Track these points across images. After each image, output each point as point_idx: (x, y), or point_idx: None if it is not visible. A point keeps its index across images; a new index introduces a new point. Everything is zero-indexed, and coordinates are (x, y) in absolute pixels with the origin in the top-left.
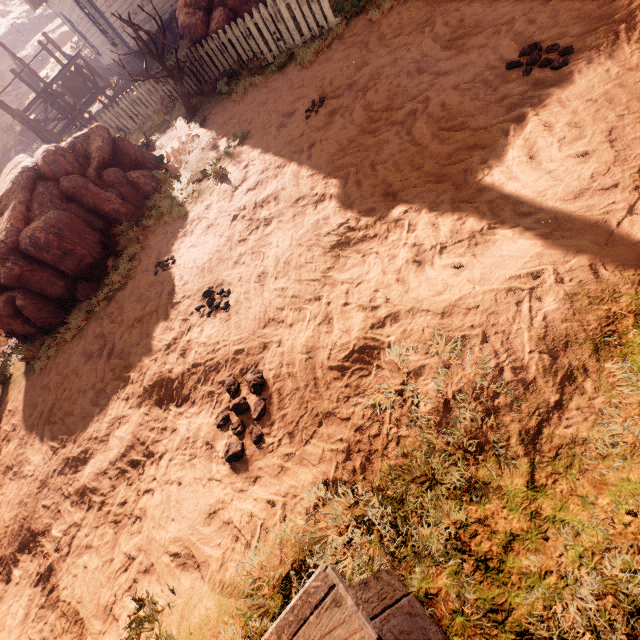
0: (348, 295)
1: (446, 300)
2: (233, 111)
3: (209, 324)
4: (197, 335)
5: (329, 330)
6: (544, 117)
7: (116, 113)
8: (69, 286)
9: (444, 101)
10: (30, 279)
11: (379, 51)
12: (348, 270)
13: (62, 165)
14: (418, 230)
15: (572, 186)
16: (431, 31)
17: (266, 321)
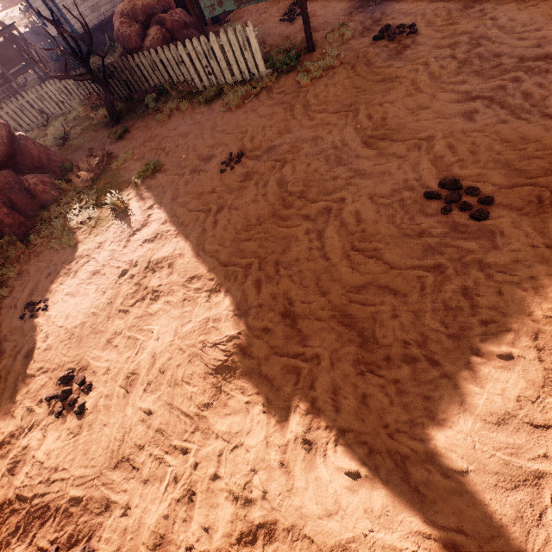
0: (221, 459)
1: (336, 534)
2: (154, 132)
3: (55, 430)
4: (36, 444)
5: (188, 516)
6: (463, 281)
7: (40, 95)
8: None
9: (359, 211)
10: None
11: (302, 121)
12: (227, 415)
13: None
14: (314, 390)
15: (495, 404)
16: (354, 118)
17: (119, 458)
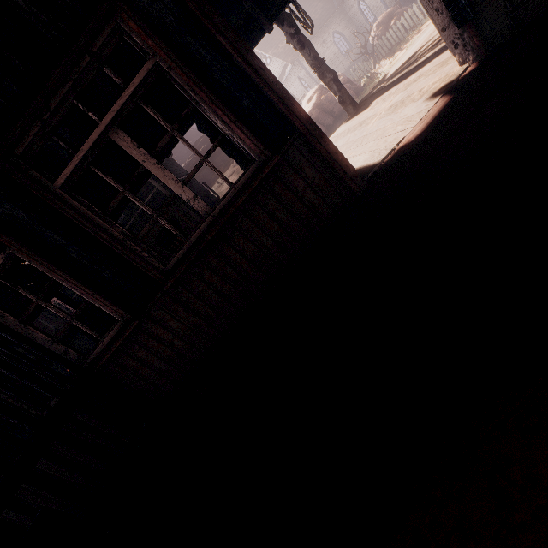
0: None
1: None
2: (404, 47)
3: None
4: None
5: None
6: None
7: None
8: (333, 119)
9: None
10: (321, 116)
11: None
12: None
13: None
14: None
15: None
16: None
17: None
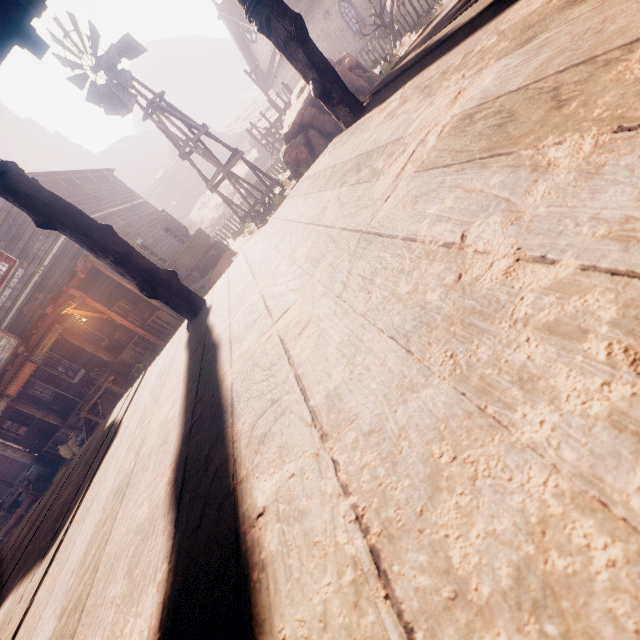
0: None
1: None
2: None
3: None
4: None
5: None
6: None
7: None
8: (336, 125)
9: None
10: (318, 118)
11: None
12: None
13: (333, 64)
14: None
15: None
16: None
17: None
